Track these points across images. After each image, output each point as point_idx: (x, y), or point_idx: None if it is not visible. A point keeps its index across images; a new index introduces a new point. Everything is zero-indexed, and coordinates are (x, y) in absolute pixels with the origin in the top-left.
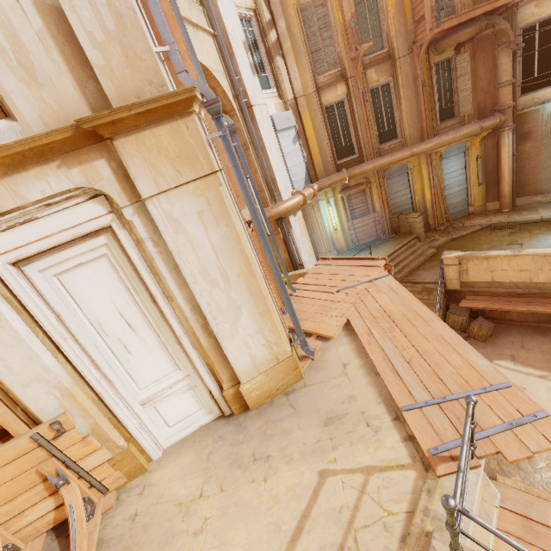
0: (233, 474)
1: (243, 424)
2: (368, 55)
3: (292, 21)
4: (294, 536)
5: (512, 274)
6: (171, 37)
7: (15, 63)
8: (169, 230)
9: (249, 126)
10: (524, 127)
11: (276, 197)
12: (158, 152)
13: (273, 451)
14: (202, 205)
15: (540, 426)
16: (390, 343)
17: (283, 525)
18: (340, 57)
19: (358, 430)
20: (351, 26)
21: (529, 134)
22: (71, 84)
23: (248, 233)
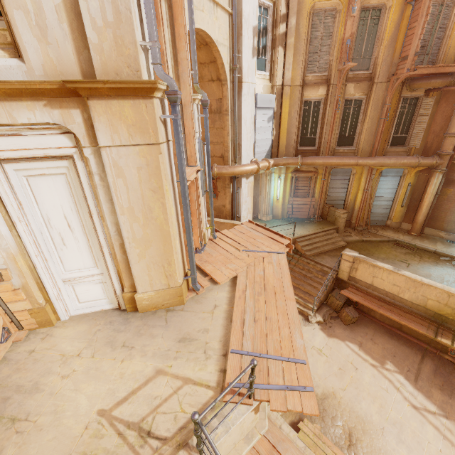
0: (105, 350)
1: (129, 320)
2: (353, 71)
3: (302, 21)
4: (119, 402)
5: (387, 284)
6: (155, 37)
7: (34, 22)
8: (113, 173)
9: (234, 97)
10: (454, 175)
11: (237, 160)
12: (120, 118)
13: (137, 345)
14: (142, 163)
15: (303, 396)
16: (252, 304)
17: (117, 393)
18: (330, 64)
19: (197, 353)
20: (347, 43)
21: None
22: (71, 49)
23: (180, 190)
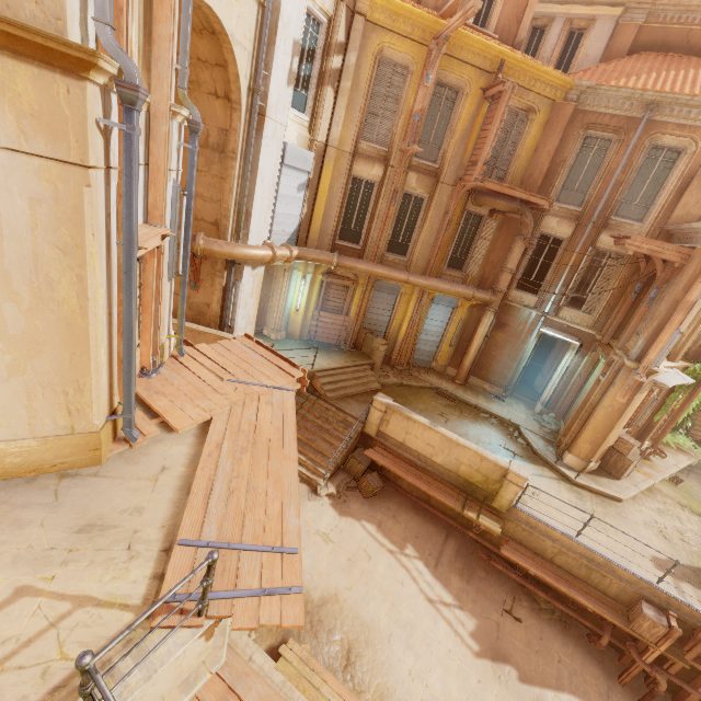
0: None
1: None
2: (418, 158)
3: (365, 64)
4: None
5: (421, 444)
6: None
7: None
8: None
9: (250, 135)
10: (505, 317)
11: (242, 235)
12: (1, 91)
13: None
14: (45, 193)
15: (286, 601)
16: (230, 465)
17: None
18: (393, 139)
19: (112, 551)
20: (416, 118)
21: (505, 326)
22: None
23: (122, 260)
